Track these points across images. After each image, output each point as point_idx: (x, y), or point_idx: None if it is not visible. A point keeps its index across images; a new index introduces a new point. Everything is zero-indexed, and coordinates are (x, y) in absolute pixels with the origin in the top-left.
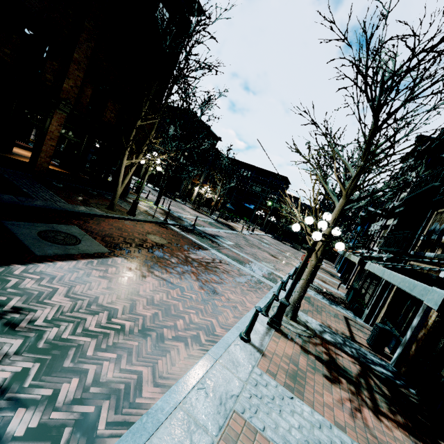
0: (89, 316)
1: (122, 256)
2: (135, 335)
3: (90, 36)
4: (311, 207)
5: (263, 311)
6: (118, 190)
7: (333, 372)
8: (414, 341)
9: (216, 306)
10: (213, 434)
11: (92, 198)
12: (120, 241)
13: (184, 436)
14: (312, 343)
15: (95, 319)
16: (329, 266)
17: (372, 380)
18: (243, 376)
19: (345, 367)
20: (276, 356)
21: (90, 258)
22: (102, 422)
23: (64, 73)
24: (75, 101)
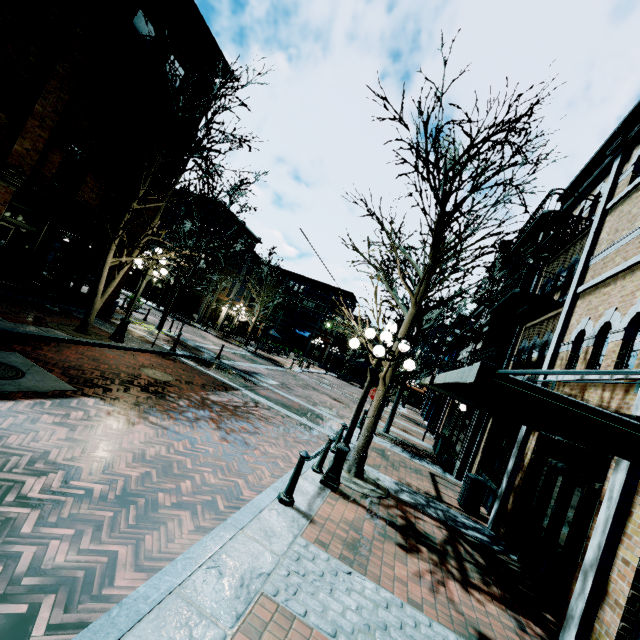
0: (31, 477)
1: (96, 396)
2: (110, 503)
3: (64, 84)
4: None
5: (316, 466)
6: (96, 302)
7: (410, 539)
8: (511, 490)
9: (245, 462)
10: (226, 626)
11: (51, 316)
12: (95, 375)
13: (180, 630)
14: (383, 505)
15: (40, 482)
16: (413, 413)
17: (463, 547)
18: (279, 548)
19: (427, 533)
20: (331, 523)
21: (40, 398)
22: (40, 625)
23: (16, 130)
24: (33, 171)
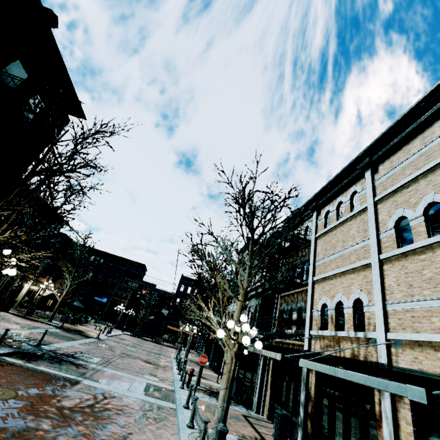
0: None
1: None
2: None
3: None
4: (169, 293)
5: None
6: None
7: None
8: (307, 417)
9: None
10: None
11: None
12: None
13: None
14: None
15: None
16: (194, 355)
17: None
18: None
19: None
20: None
21: None
22: None
23: None
24: None
